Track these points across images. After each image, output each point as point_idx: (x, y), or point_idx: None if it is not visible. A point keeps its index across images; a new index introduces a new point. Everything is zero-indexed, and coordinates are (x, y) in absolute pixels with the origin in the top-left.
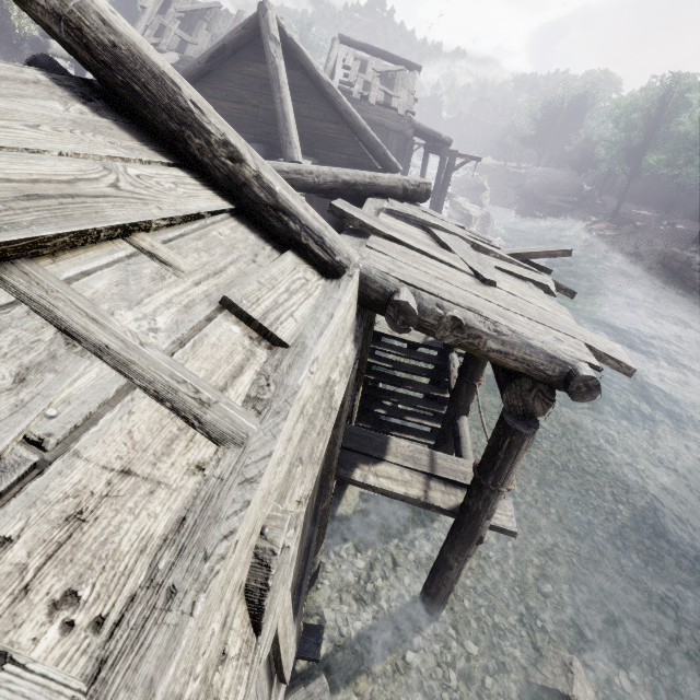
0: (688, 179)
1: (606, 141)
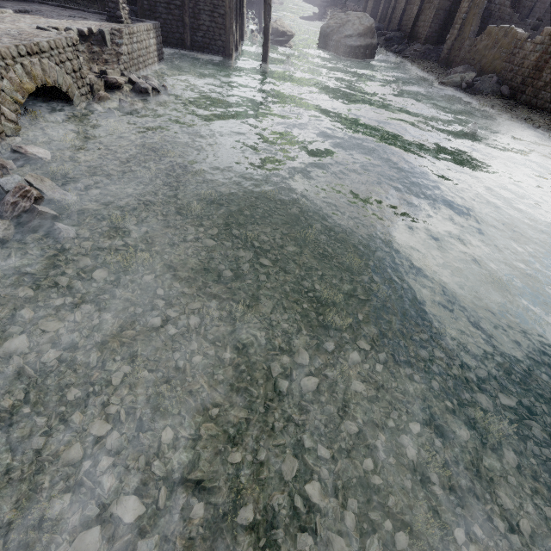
0: None
1: None
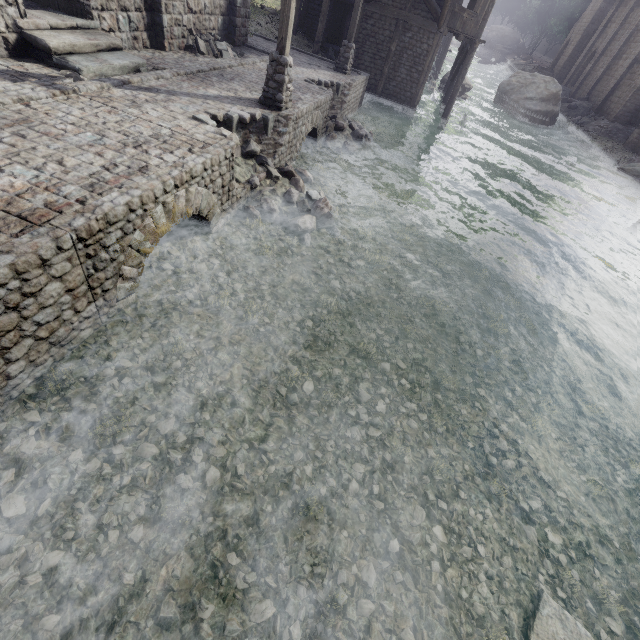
0: (557, 32)
1: (533, 8)
